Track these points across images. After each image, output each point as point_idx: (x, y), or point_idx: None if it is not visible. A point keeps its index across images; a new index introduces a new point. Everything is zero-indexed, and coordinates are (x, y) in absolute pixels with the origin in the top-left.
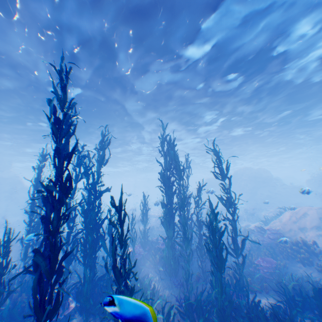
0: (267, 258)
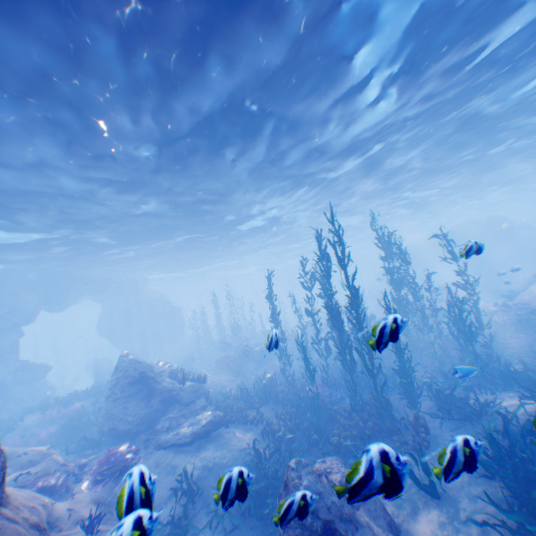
0: (514, 334)
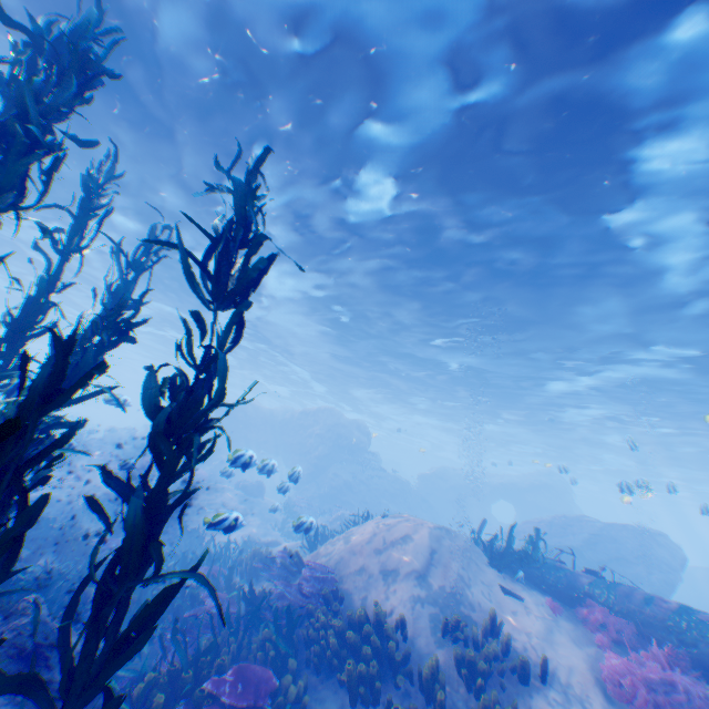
0: (258, 671)
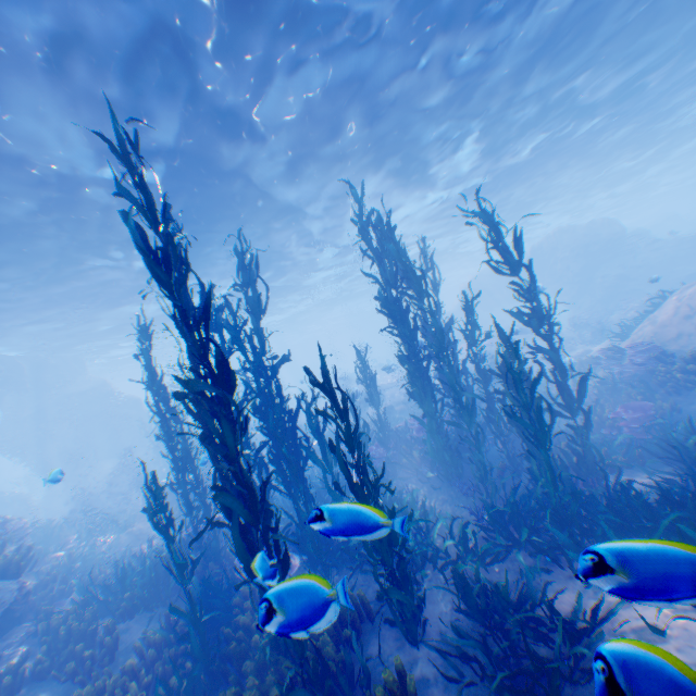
0: (635, 404)
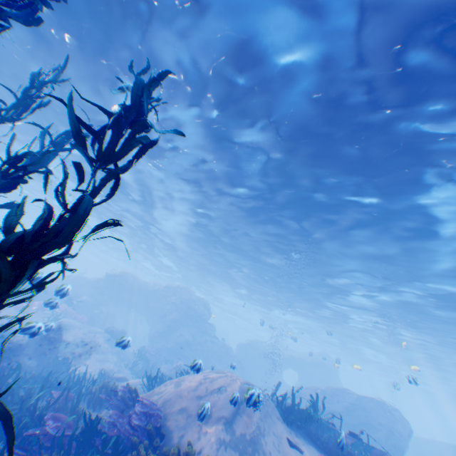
0: None
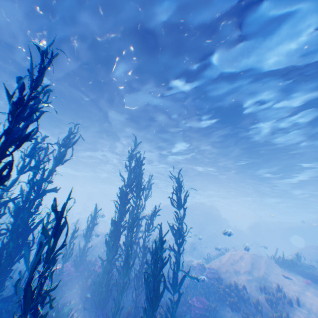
0: (201, 298)
